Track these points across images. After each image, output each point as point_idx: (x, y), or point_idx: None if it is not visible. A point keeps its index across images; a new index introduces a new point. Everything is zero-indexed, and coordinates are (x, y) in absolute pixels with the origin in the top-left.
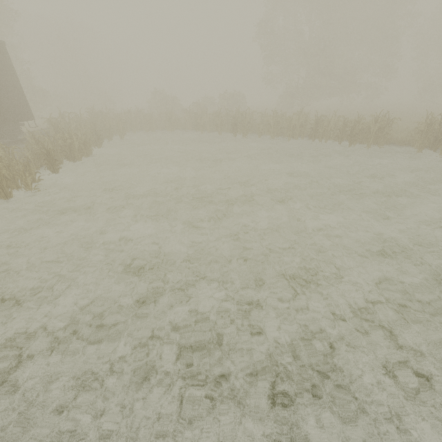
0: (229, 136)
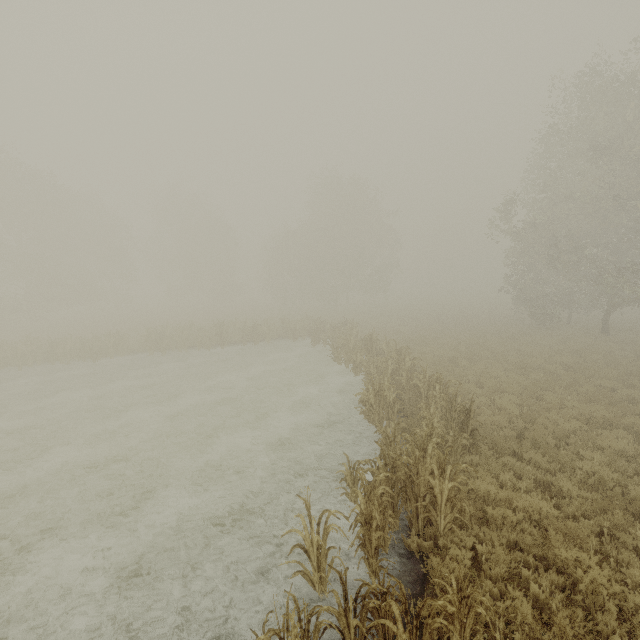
0: None
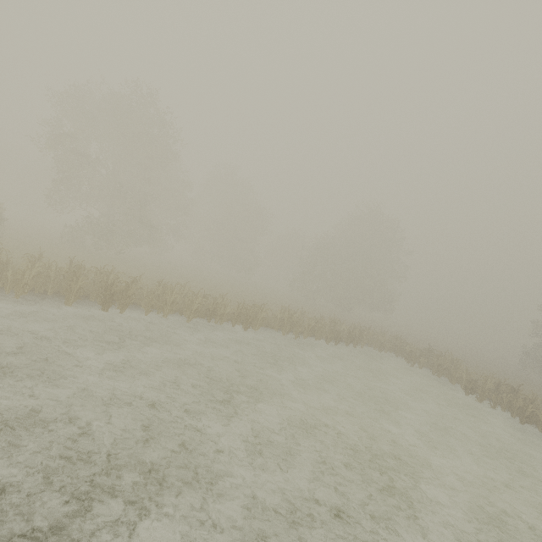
0: (88, 307)
